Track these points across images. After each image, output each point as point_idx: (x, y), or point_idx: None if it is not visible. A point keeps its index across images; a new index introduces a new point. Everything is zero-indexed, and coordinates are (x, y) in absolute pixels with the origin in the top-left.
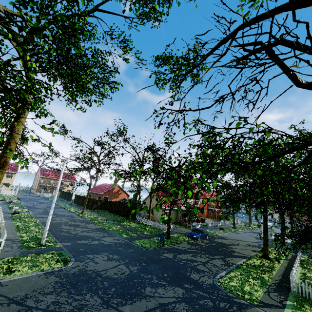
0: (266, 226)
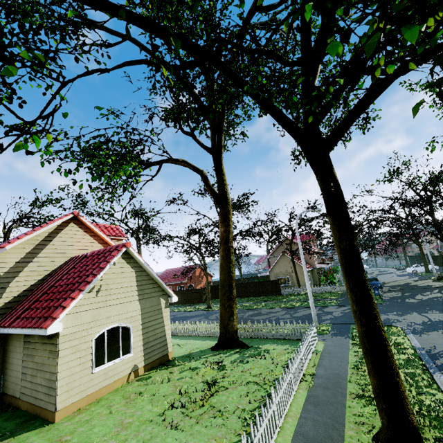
0: None
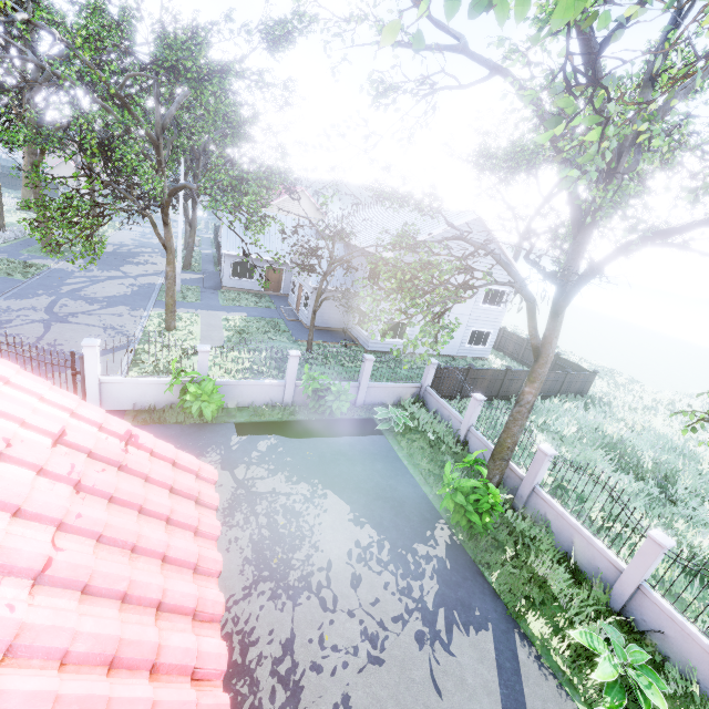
0: None
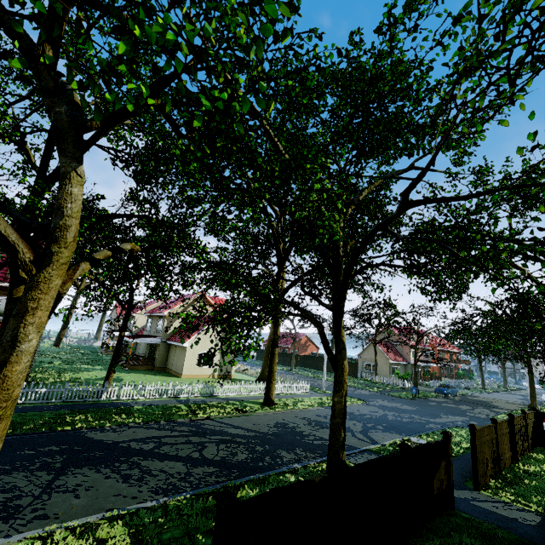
0: (532, 378)
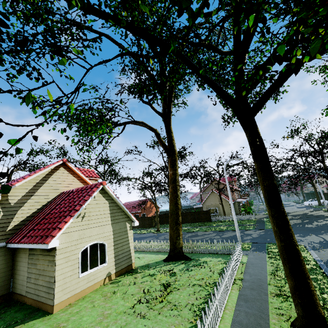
0: None
